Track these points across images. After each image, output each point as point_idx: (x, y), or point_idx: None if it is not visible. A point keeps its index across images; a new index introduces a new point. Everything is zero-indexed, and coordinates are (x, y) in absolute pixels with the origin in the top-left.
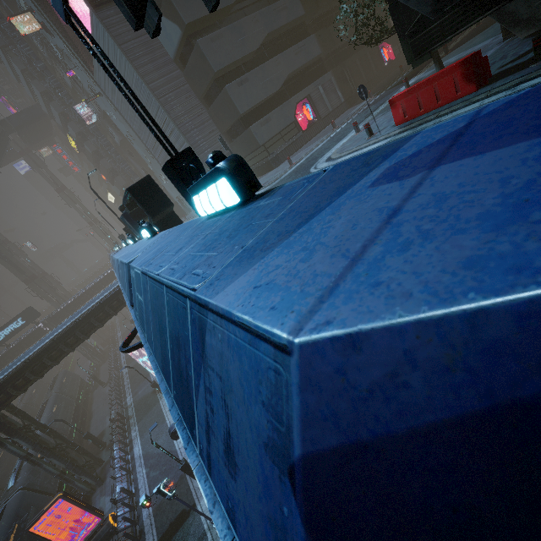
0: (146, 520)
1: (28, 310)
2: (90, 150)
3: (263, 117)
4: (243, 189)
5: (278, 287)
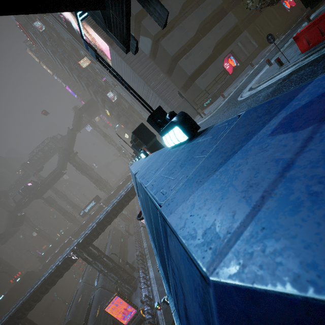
0: (159, 316)
1: (96, 197)
2: (115, 114)
3: (202, 73)
4: (188, 132)
5: (203, 220)
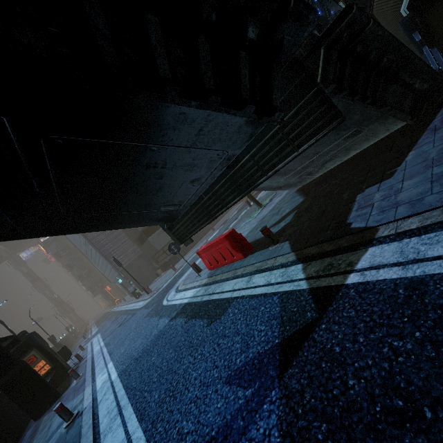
0: None
1: None
2: (52, 252)
3: (159, 229)
4: None
5: None
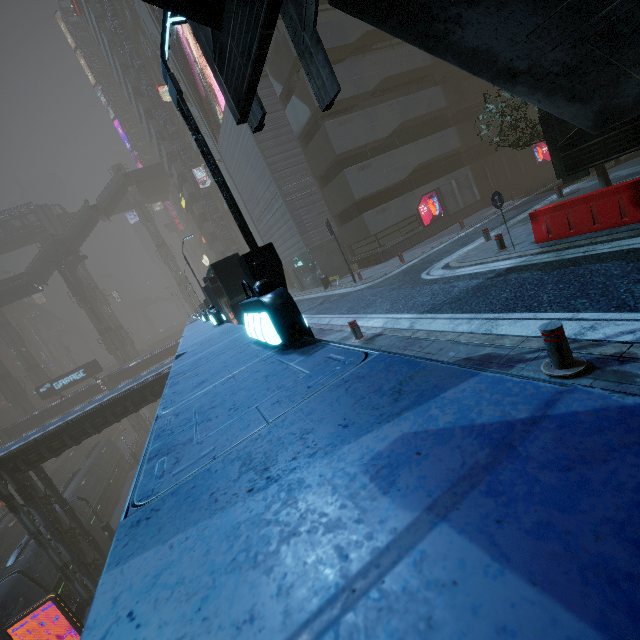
0: None
1: (92, 363)
2: (197, 211)
3: (380, 206)
4: (283, 333)
5: None
